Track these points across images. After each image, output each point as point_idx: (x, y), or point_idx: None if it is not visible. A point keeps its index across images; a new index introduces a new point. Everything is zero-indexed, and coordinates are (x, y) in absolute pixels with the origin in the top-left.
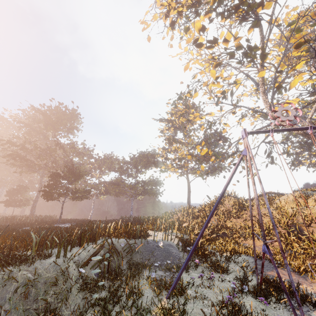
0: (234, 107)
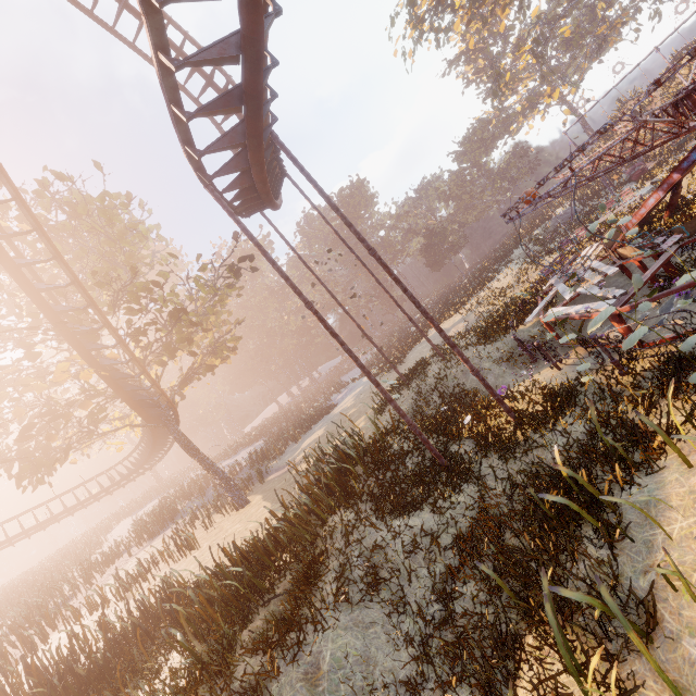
0: (558, 20)
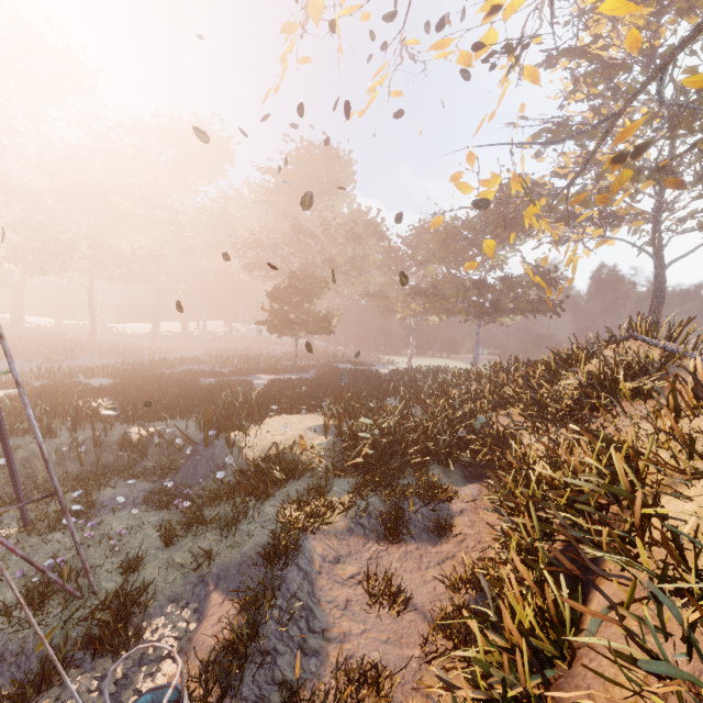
0: None
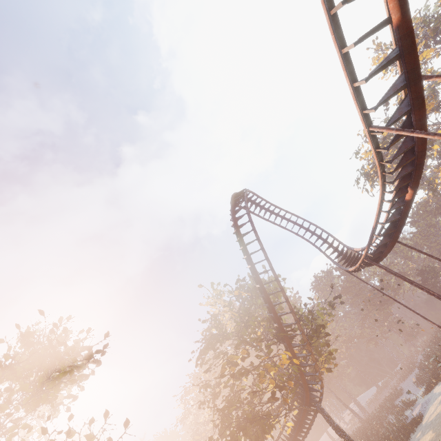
0: None
